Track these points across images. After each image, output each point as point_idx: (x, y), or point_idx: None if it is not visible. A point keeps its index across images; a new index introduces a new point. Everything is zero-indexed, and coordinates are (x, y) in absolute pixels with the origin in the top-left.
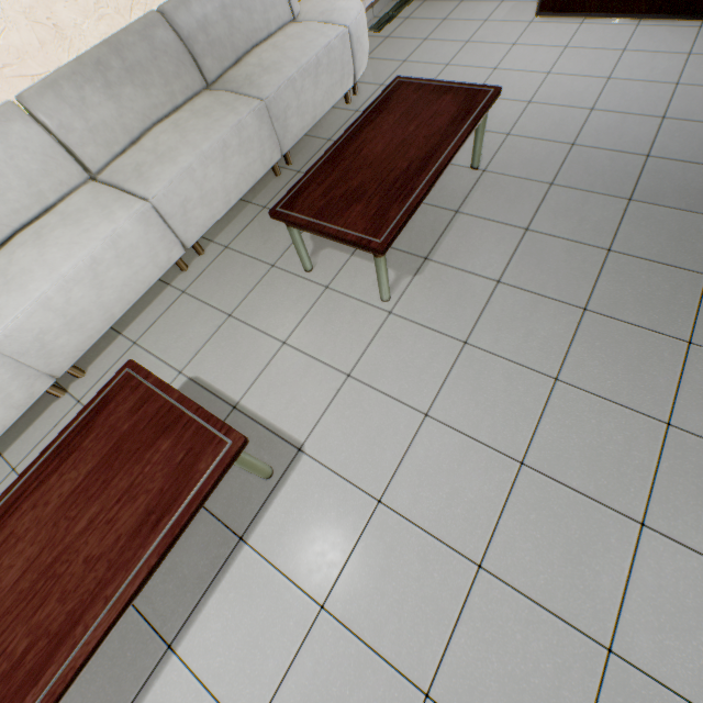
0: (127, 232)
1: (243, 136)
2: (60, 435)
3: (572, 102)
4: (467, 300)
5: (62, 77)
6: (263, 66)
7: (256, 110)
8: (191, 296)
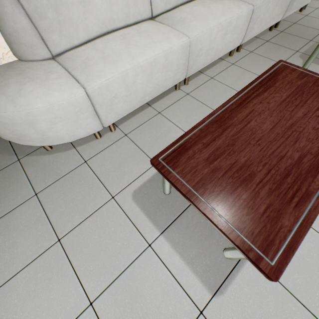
0: (243, 17)
1: None
2: (257, 79)
3: None
4: None
5: None
6: None
7: None
8: (238, 66)
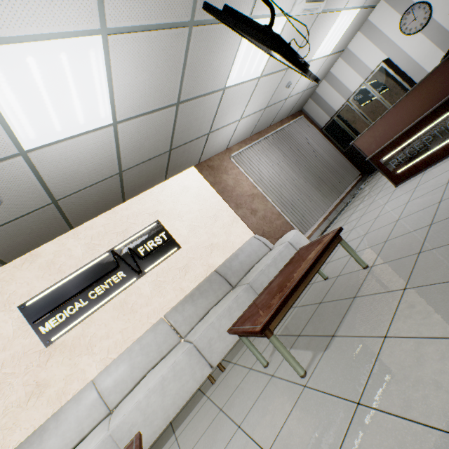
0: (180, 360)
1: (239, 301)
2: None
3: (425, 205)
4: (360, 360)
5: (178, 303)
6: (252, 271)
7: (244, 288)
8: (210, 399)
